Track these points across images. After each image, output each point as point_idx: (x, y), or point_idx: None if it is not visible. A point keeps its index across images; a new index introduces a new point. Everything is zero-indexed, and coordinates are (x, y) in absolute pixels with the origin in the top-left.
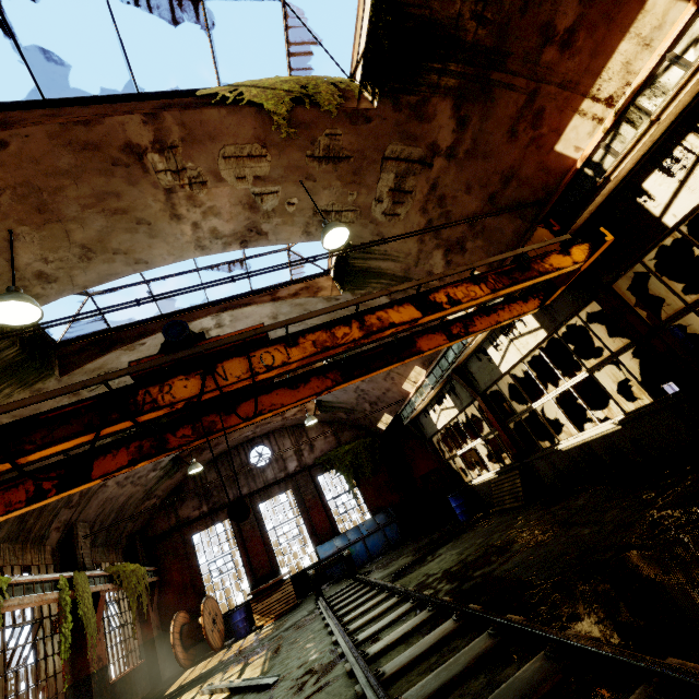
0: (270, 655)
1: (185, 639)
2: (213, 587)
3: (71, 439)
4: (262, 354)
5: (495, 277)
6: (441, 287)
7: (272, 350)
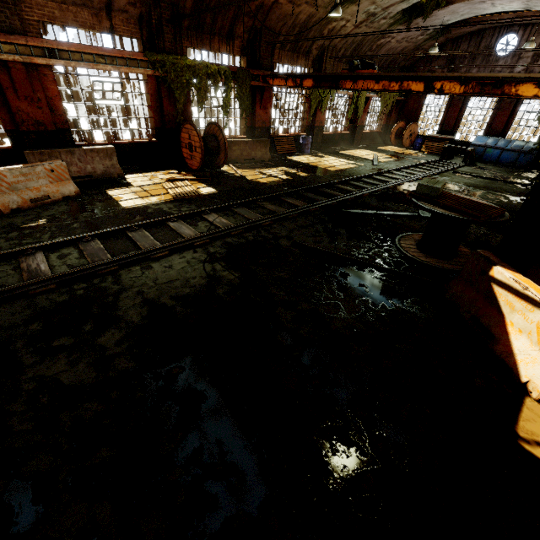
0: (393, 160)
1: (397, 134)
2: (422, 119)
3: (327, 88)
4: (368, 82)
5: (474, 85)
6: (442, 80)
7: (371, 82)
